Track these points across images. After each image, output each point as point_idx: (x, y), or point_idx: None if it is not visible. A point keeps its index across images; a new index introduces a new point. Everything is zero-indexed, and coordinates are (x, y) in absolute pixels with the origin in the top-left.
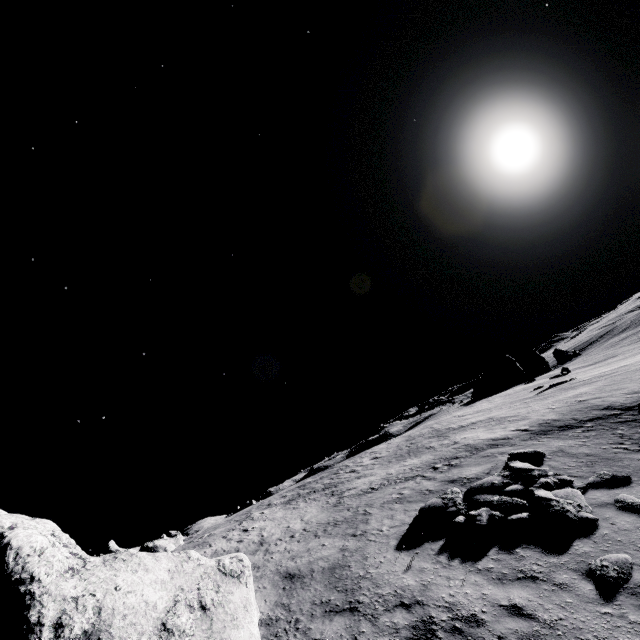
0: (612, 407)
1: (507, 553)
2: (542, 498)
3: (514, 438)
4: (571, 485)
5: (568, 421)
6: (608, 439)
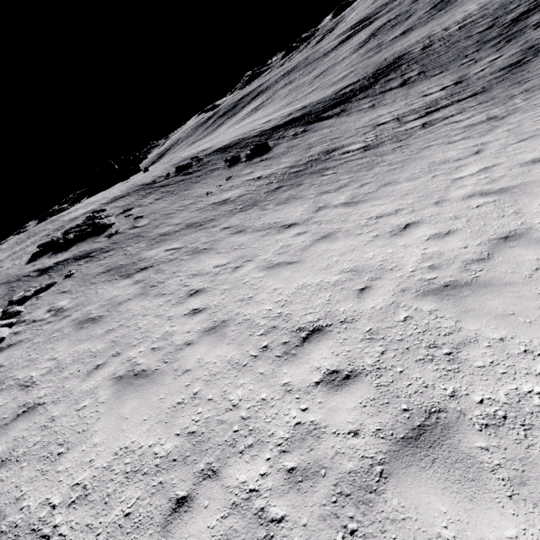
0: (144, 184)
1: (81, 243)
2: (97, 222)
3: (97, 208)
4: (112, 216)
5: (125, 194)
6: (135, 198)
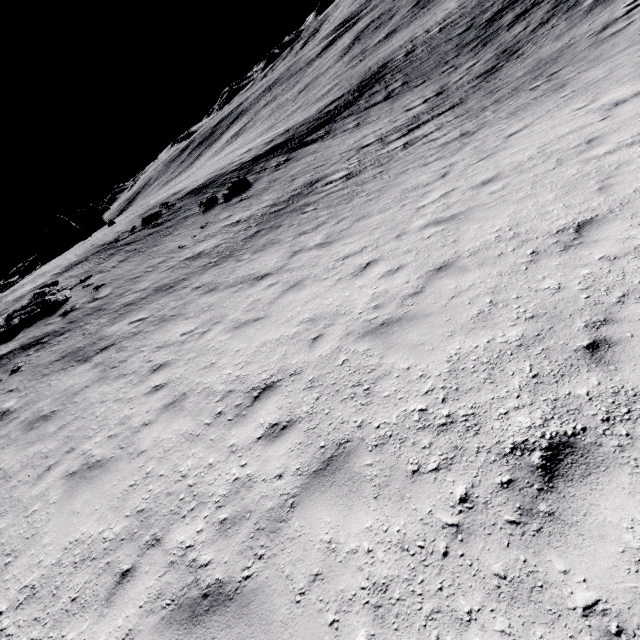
0: (105, 244)
1: (30, 328)
2: (48, 299)
3: (49, 281)
4: (66, 289)
5: (82, 259)
6: (94, 262)
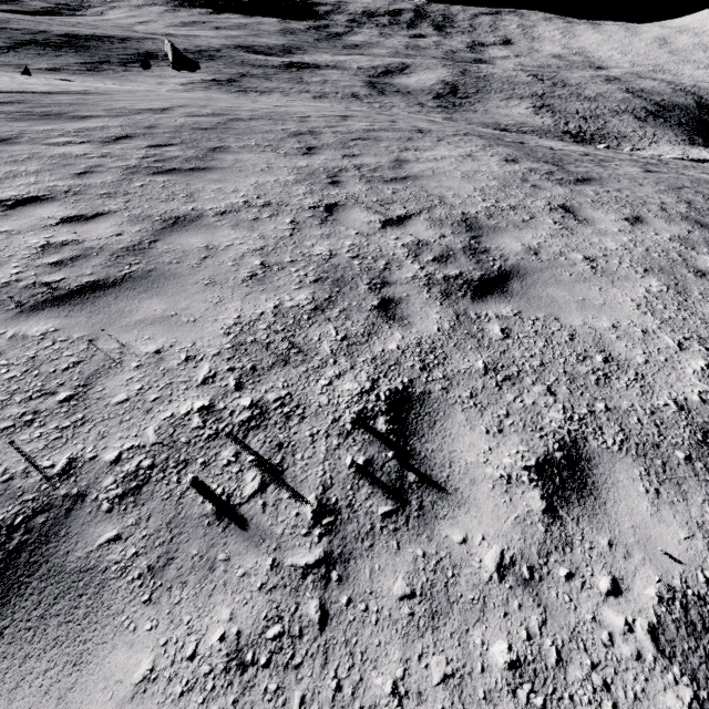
0: None
1: None
2: None
3: None
4: None
5: None
6: None
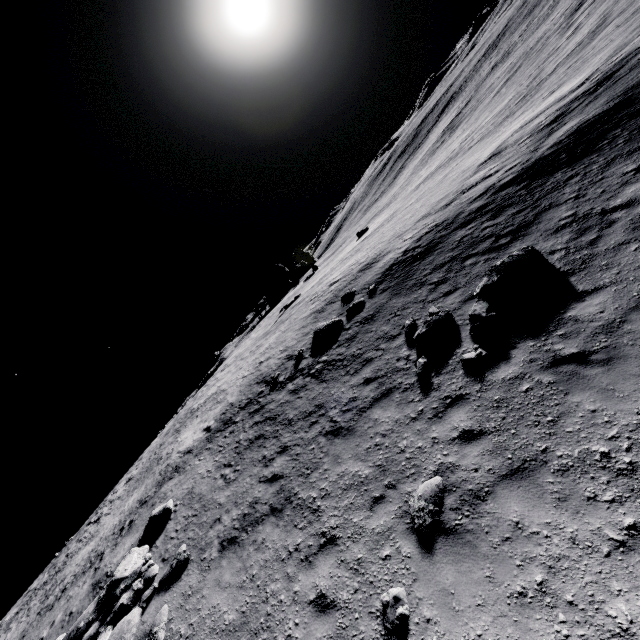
0: (265, 378)
1: None
2: None
3: (194, 450)
4: (141, 597)
5: (235, 409)
6: (228, 455)
